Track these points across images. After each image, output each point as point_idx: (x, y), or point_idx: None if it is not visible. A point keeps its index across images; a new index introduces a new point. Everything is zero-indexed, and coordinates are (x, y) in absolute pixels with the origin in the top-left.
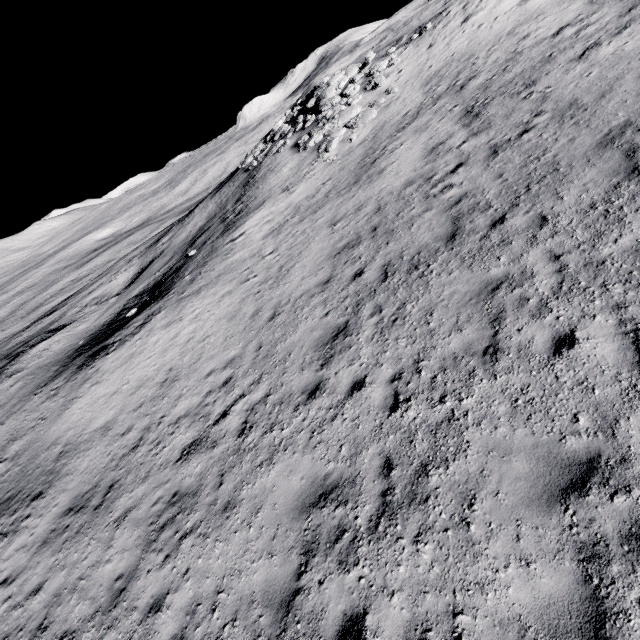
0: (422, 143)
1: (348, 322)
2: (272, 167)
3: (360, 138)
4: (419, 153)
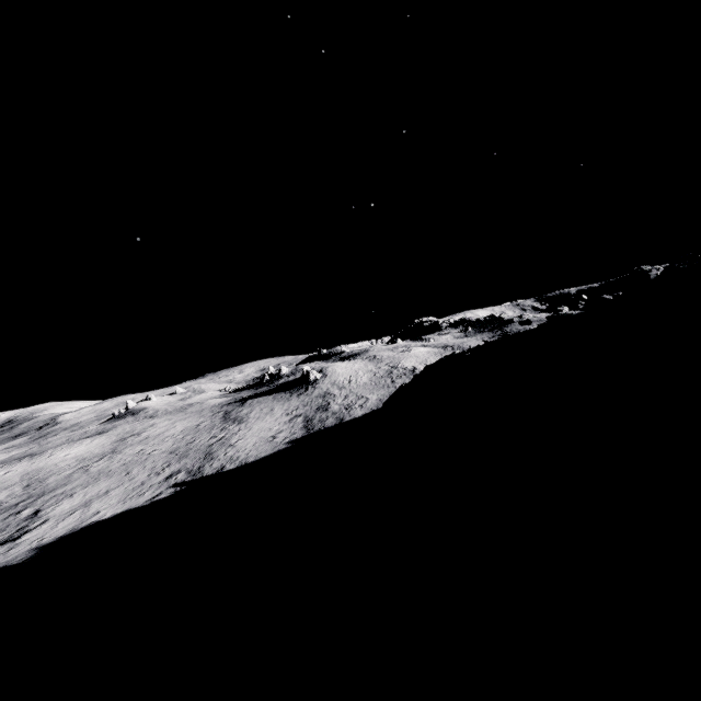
0: (9, 493)
1: None
2: None
3: None
4: (6, 496)
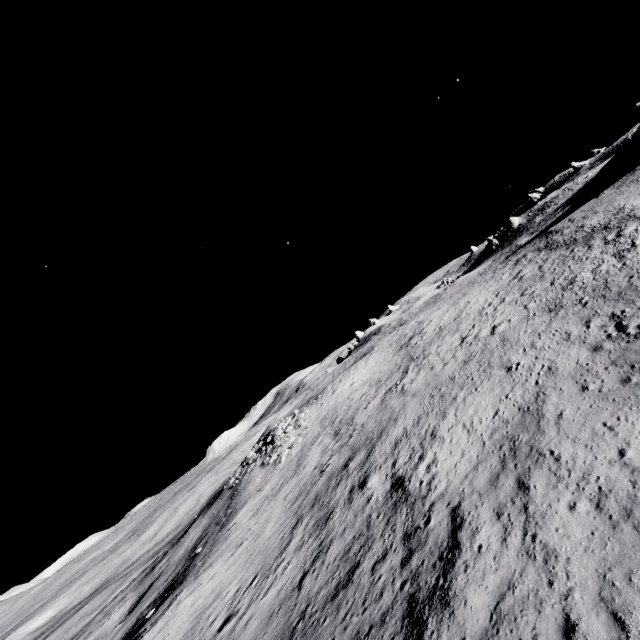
0: (320, 449)
1: (293, 532)
2: (249, 480)
3: (296, 452)
4: (319, 454)
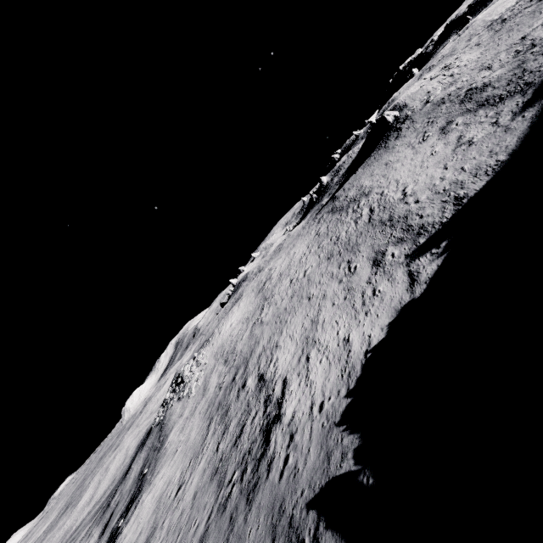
0: (217, 375)
1: (208, 428)
2: (171, 413)
3: (201, 382)
4: (217, 378)
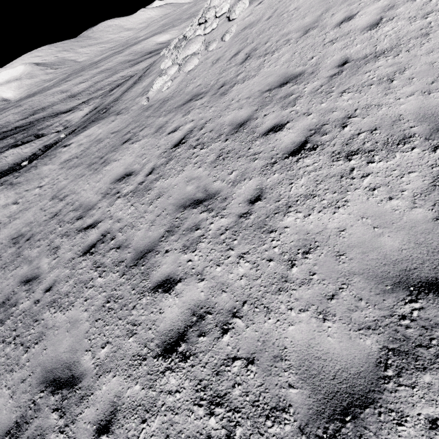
0: (136, 156)
1: None
2: (151, 70)
3: (168, 91)
4: (121, 169)
